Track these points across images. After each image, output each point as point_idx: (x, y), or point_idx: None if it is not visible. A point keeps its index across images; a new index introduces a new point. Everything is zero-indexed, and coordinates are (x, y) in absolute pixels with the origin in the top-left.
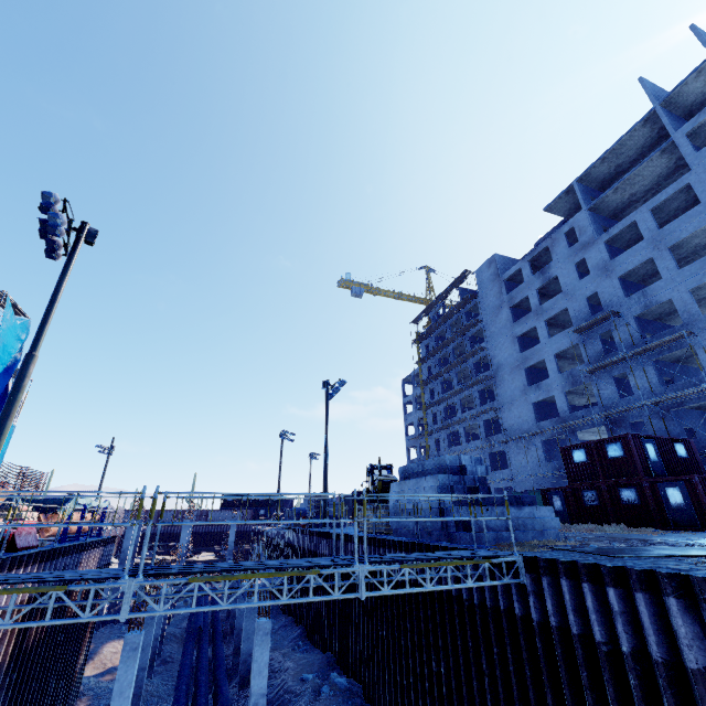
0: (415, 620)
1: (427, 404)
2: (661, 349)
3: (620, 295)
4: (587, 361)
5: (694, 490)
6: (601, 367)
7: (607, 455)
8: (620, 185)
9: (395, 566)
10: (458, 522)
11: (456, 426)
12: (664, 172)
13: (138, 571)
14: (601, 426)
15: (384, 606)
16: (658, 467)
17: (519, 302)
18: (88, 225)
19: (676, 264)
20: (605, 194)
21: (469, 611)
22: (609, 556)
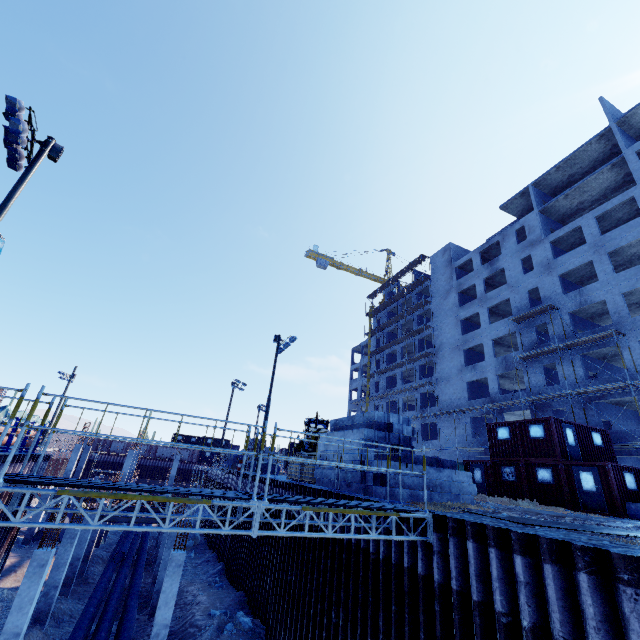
0: (322, 568)
1: (372, 372)
2: (590, 344)
3: (559, 291)
4: (521, 348)
5: (606, 476)
6: (533, 356)
7: (529, 435)
8: (571, 192)
9: (296, 507)
10: (376, 476)
11: (395, 395)
12: (612, 185)
13: (5, 476)
14: (527, 410)
15: (296, 551)
16: (574, 451)
17: (466, 289)
18: (54, 141)
19: (613, 268)
20: (556, 199)
21: (373, 565)
22: (520, 523)
